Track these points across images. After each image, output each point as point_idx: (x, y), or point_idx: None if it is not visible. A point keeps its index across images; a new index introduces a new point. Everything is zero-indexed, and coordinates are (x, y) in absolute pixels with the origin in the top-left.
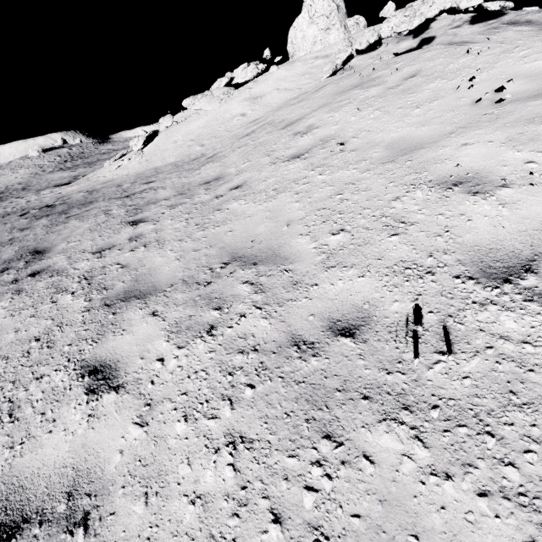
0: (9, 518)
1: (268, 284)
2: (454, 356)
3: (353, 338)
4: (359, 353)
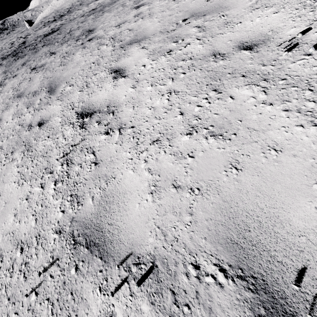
0: (90, 111)
1: (208, 26)
2: (313, 49)
3: (251, 50)
4: (250, 57)
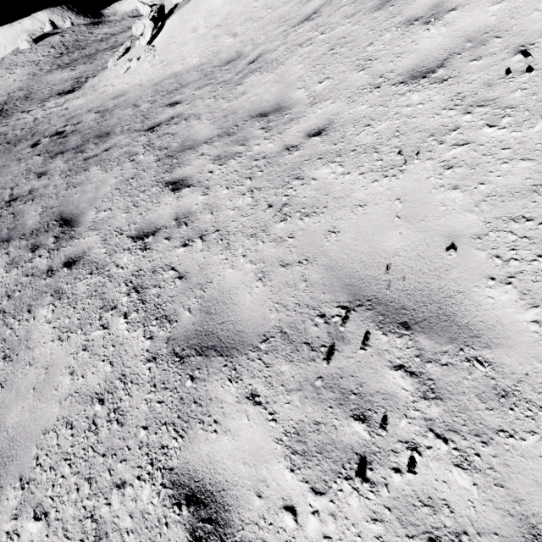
0: None
1: (444, 381)
2: None
3: None
4: None
